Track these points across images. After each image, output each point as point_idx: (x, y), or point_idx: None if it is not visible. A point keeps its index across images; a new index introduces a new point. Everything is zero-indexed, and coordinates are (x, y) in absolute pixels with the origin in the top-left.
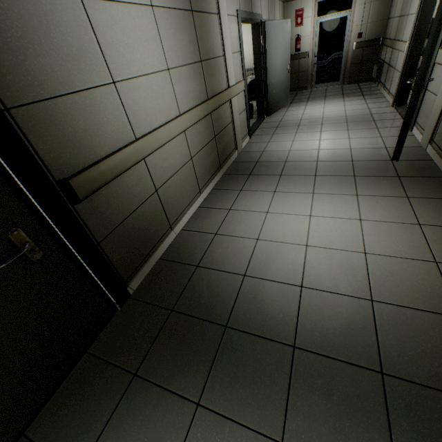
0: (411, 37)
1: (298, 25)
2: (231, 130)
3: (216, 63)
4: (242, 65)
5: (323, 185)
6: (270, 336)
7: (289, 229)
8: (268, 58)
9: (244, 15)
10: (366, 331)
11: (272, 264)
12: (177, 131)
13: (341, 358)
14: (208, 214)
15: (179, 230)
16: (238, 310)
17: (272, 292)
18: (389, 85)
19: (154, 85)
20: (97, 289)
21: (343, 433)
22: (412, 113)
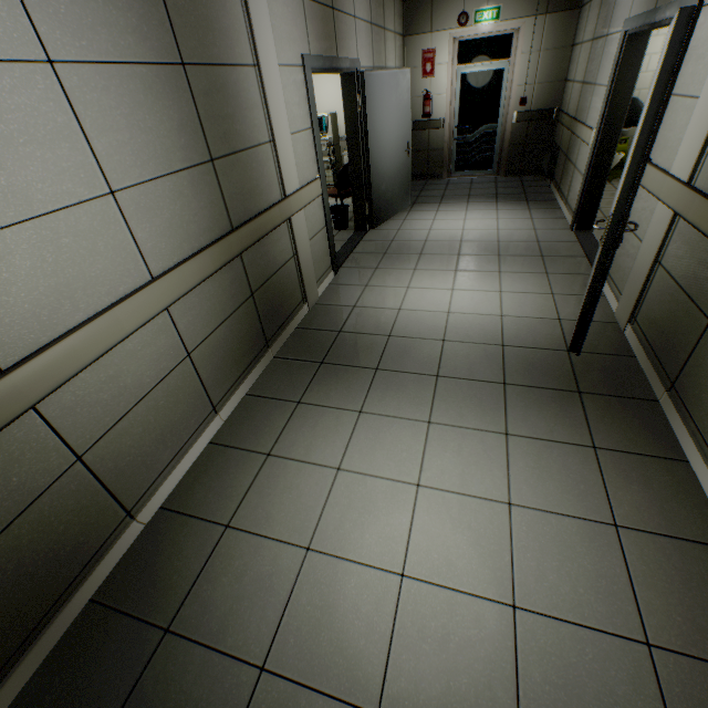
0: (601, 124)
1: (426, 75)
2: (293, 271)
3: (253, 158)
4: (315, 151)
5: (449, 402)
6: None
7: (373, 522)
8: (372, 132)
9: (318, 63)
10: None
11: (326, 634)
12: (141, 318)
13: None
14: (223, 465)
15: (156, 509)
16: None
17: None
18: (566, 191)
19: (64, 234)
20: None
21: None
22: (603, 283)
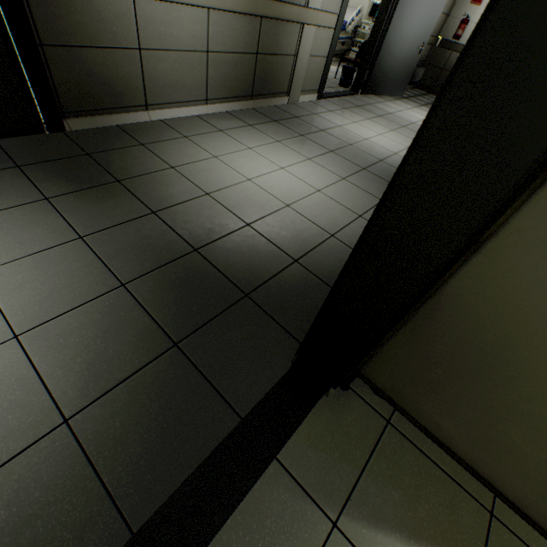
0: None
1: (474, 2)
2: (289, 67)
3: None
4: None
5: (327, 159)
6: (144, 201)
7: (250, 165)
8: (398, 15)
9: None
10: (217, 233)
11: (204, 174)
12: (194, 0)
13: (179, 232)
14: (197, 123)
15: (158, 119)
16: (140, 179)
17: (180, 185)
18: None
19: None
20: (26, 90)
21: (128, 254)
22: None
